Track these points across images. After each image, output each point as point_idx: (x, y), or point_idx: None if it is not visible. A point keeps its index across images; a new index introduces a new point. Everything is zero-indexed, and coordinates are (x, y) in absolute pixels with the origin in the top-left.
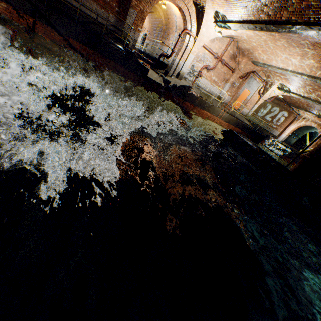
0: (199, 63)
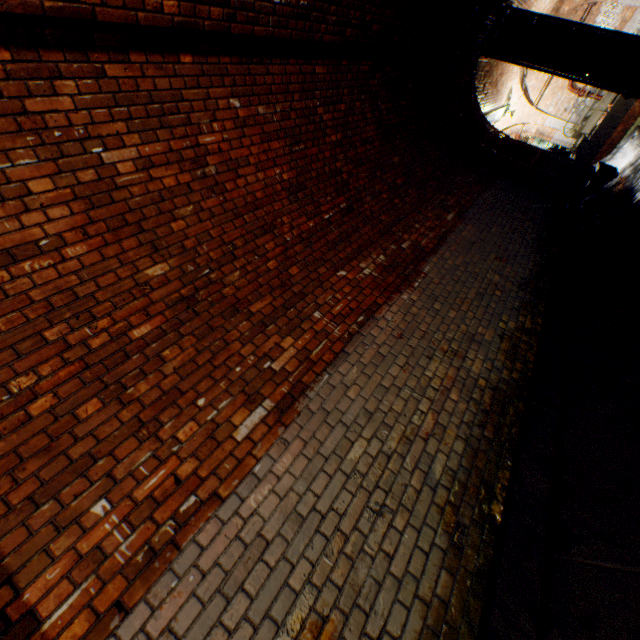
0: (562, 100)
